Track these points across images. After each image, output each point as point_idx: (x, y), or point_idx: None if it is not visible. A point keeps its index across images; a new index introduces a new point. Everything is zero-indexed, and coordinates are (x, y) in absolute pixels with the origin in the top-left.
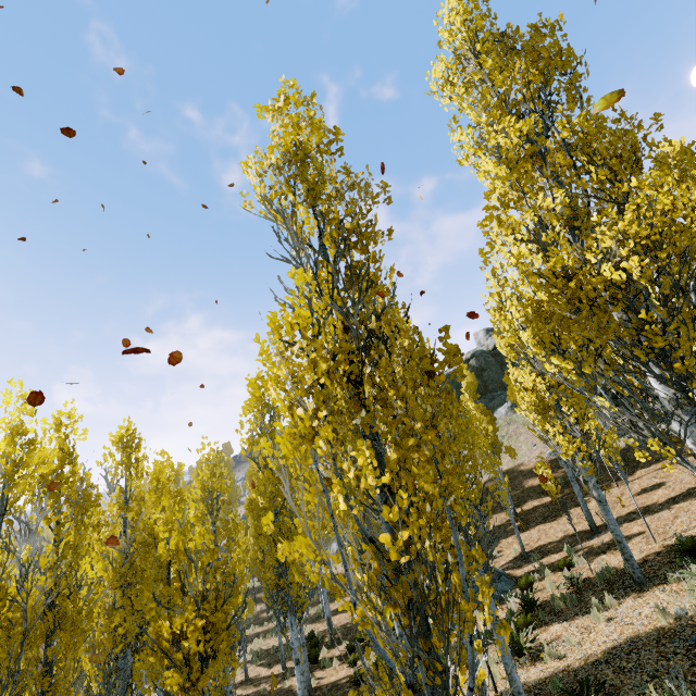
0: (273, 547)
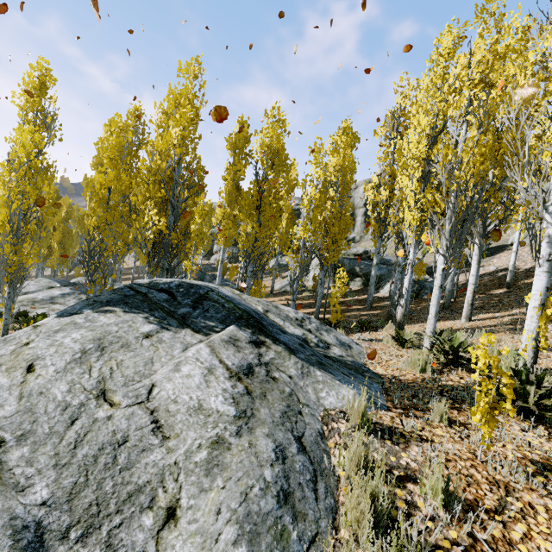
0: None
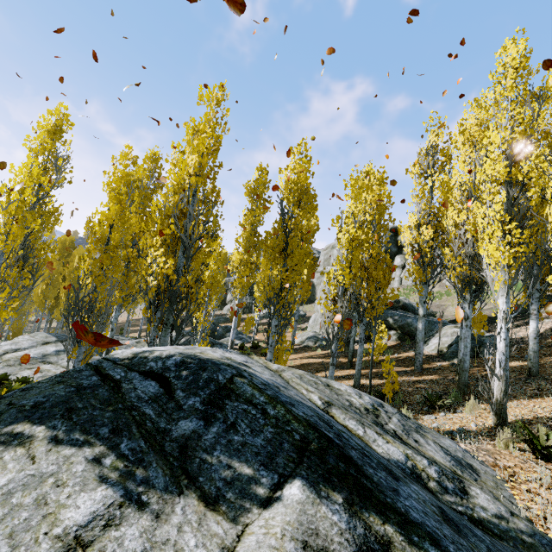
0: None
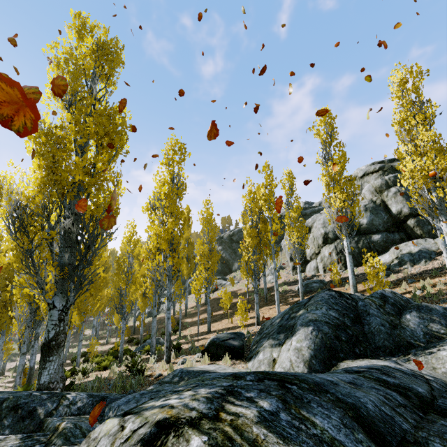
0: (1, 302)
